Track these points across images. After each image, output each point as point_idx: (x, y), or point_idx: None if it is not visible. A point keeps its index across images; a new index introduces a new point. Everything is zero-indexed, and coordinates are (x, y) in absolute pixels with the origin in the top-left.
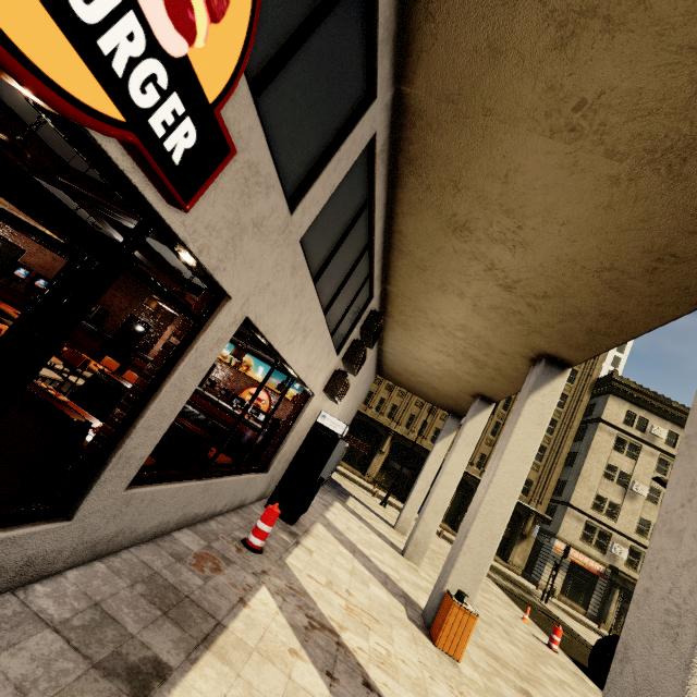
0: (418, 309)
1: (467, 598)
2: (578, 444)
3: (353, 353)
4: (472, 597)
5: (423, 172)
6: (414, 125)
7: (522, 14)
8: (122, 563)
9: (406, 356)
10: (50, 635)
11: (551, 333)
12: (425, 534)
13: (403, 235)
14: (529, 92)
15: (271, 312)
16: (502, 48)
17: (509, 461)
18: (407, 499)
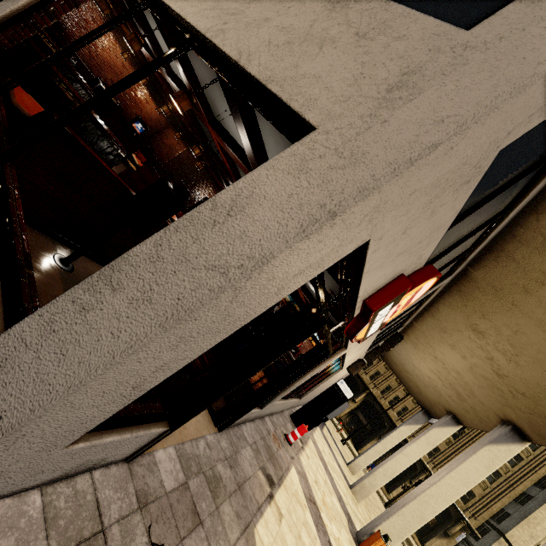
0: (430, 345)
1: (389, 542)
2: (537, 490)
3: (375, 353)
4: (393, 543)
5: (465, 298)
6: (469, 282)
7: (545, 290)
8: (256, 426)
9: (407, 359)
10: (250, 448)
11: (521, 415)
12: (371, 484)
13: (438, 311)
14: (541, 313)
15: (354, 348)
16: (530, 292)
17: (453, 478)
18: (365, 451)
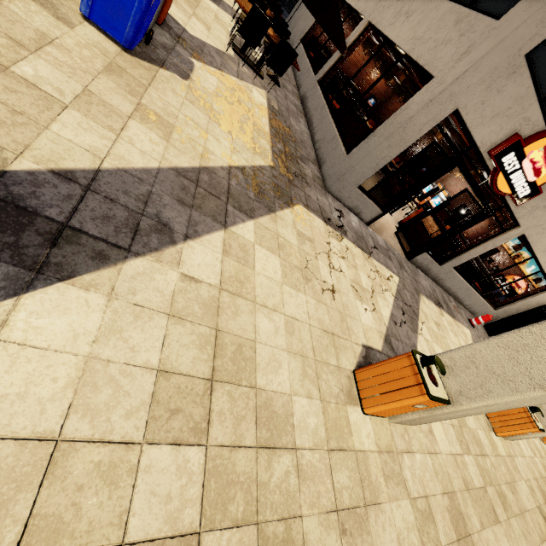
0: None
1: None
2: None
3: None
4: None
5: None
6: None
7: None
8: (438, 287)
9: None
10: (428, 284)
11: None
12: None
13: None
14: None
15: (538, 235)
16: None
17: None
18: None
